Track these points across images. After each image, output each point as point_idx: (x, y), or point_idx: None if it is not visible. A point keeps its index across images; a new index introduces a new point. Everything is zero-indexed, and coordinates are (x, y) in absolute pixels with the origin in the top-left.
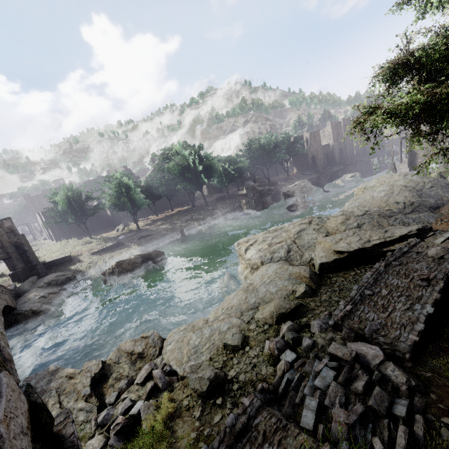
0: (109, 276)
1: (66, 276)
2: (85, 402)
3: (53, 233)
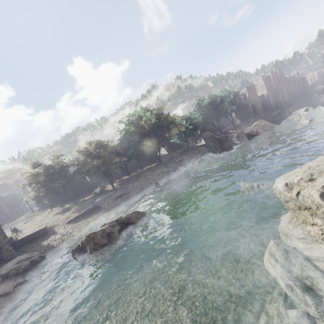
0: (80, 256)
1: (31, 260)
2: None
3: (40, 204)
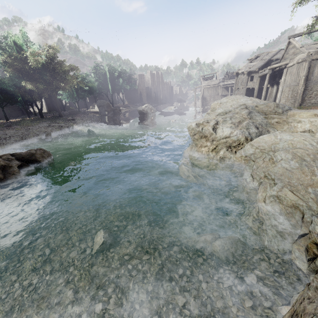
0: None
1: None
2: None
3: None
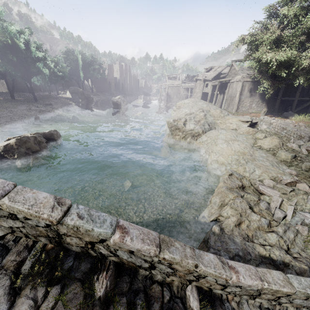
0: None
1: None
2: (277, 226)
3: None
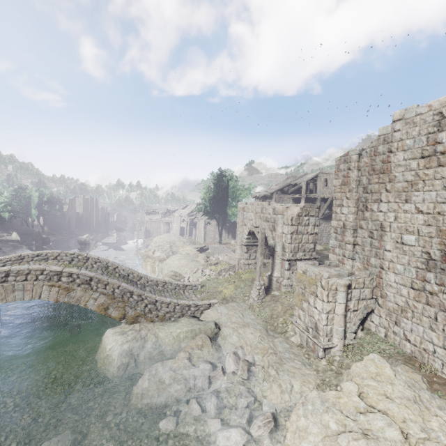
0: None
1: None
2: None
3: None
